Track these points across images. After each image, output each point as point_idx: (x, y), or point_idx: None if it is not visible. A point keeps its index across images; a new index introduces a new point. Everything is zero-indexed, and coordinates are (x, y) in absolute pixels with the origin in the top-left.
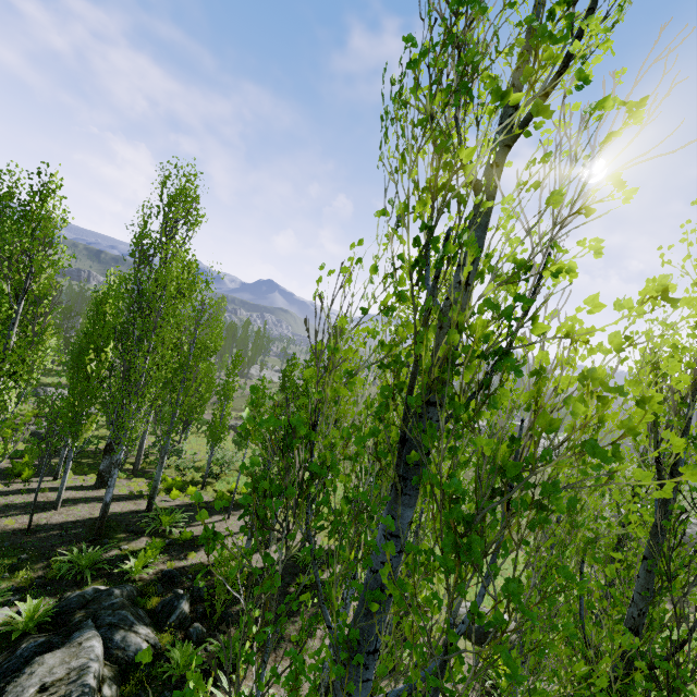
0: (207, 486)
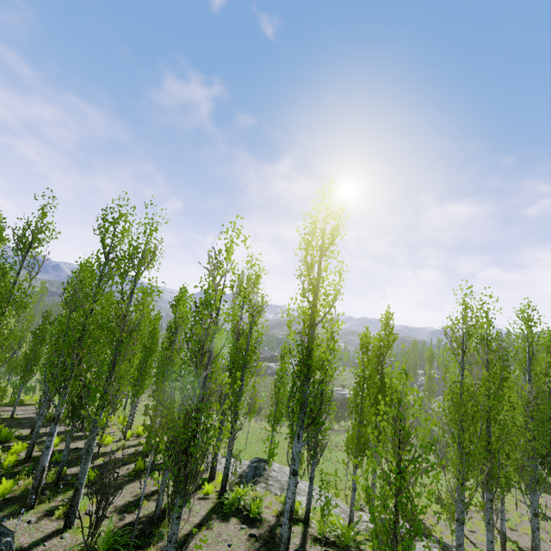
0: (6, 400)
